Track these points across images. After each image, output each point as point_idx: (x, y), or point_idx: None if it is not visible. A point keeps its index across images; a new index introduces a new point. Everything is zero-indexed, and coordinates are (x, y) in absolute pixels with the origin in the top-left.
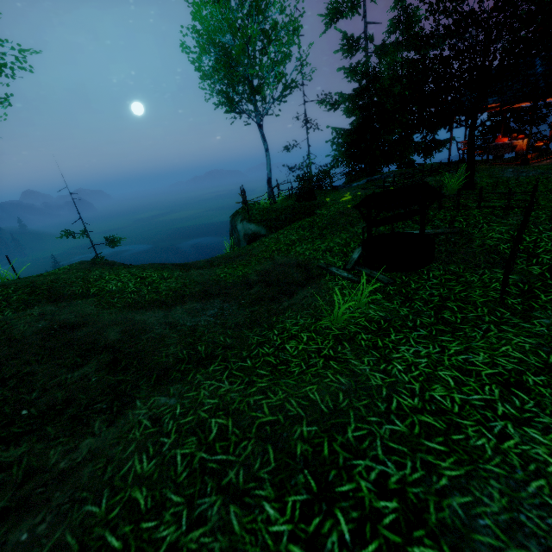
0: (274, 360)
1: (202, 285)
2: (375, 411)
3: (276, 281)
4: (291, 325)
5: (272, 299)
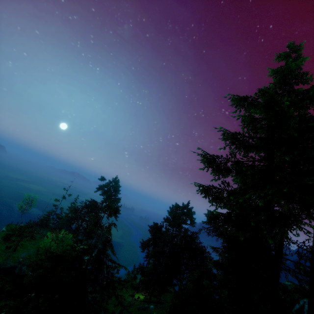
0: None
1: None
2: None
3: None
4: None
5: None
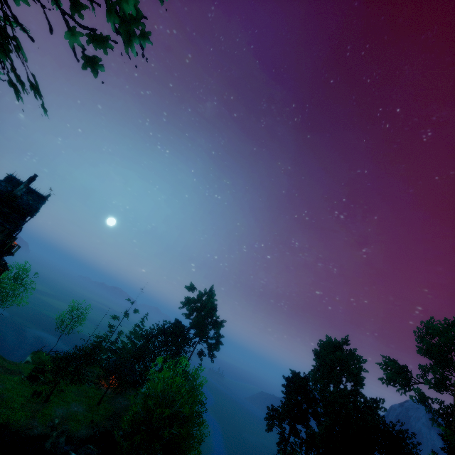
0: (0, 375)
1: (3, 365)
2: (2, 380)
3: (14, 372)
4: (6, 375)
5: (9, 373)
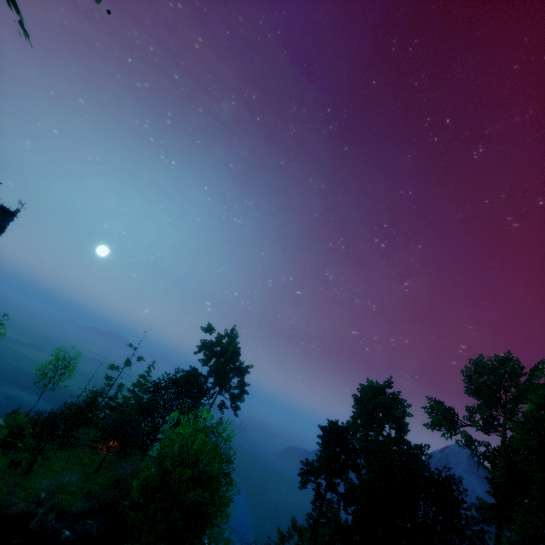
0: None
1: None
2: None
3: None
4: None
5: None
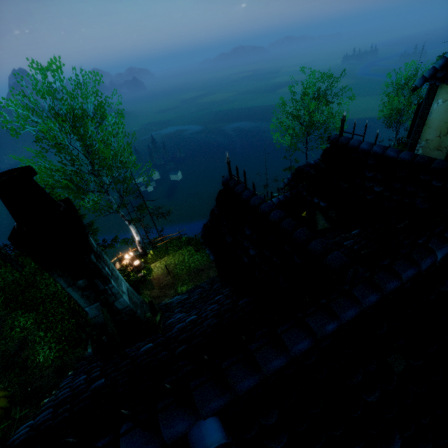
0: None
1: None
2: None
3: None
4: None
5: None
